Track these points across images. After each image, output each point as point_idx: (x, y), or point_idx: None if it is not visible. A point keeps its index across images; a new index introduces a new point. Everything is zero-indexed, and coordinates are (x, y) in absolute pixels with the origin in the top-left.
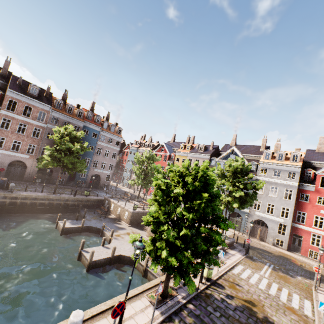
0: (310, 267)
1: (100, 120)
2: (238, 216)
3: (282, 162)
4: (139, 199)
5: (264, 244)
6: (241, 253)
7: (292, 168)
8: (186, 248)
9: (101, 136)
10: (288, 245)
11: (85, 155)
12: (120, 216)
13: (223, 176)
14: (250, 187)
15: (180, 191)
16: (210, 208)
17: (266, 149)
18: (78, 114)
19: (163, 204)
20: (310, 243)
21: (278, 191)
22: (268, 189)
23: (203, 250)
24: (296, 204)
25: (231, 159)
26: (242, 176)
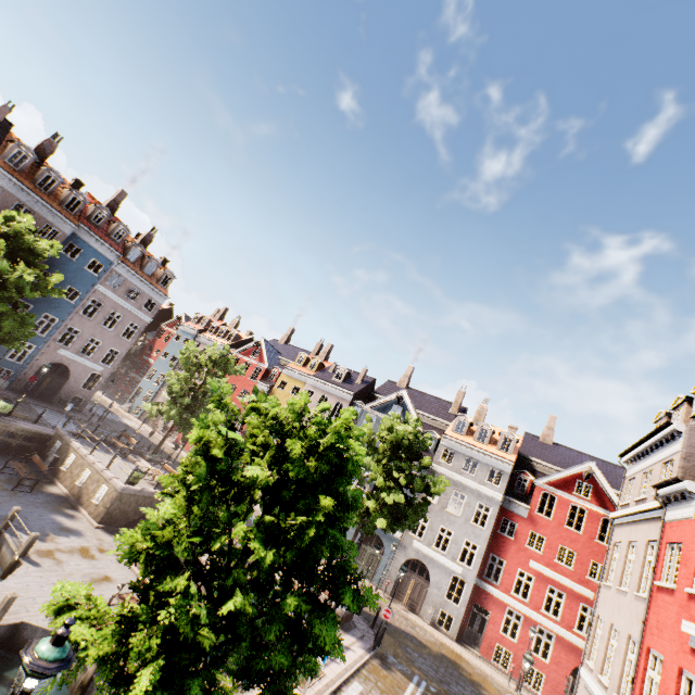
0: (493, 688)
1: (126, 239)
2: (379, 548)
3: (484, 447)
4: (158, 457)
5: (414, 621)
6: (364, 643)
7: (498, 462)
8: (227, 648)
9: (114, 275)
10: (461, 629)
11: (46, 305)
12: (83, 494)
13: (370, 448)
14: (420, 486)
15: (263, 475)
16: (329, 542)
17: (460, 411)
18: (67, 201)
19: (202, 503)
20: (501, 629)
21: (466, 503)
22: (449, 495)
23: (277, 668)
24: (492, 538)
25: (395, 416)
26: (409, 458)
